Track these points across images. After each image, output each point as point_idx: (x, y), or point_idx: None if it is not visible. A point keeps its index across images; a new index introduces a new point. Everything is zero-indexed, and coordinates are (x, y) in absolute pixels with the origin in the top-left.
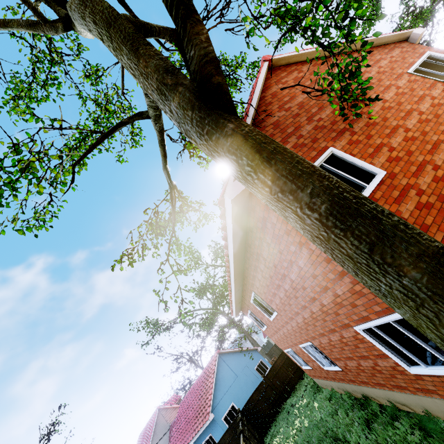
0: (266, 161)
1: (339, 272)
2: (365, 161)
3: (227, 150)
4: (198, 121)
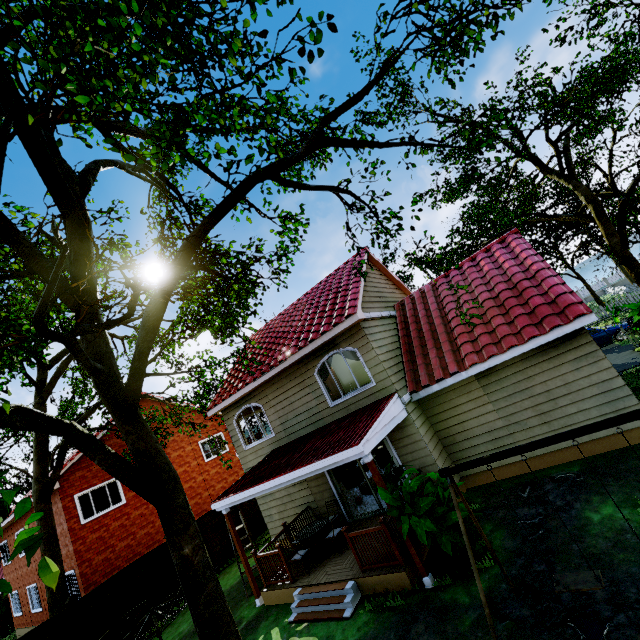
0: (43, 519)
1: (67, 543)
2: (125, 491)
3: (38, 510)
4: (38, 497)
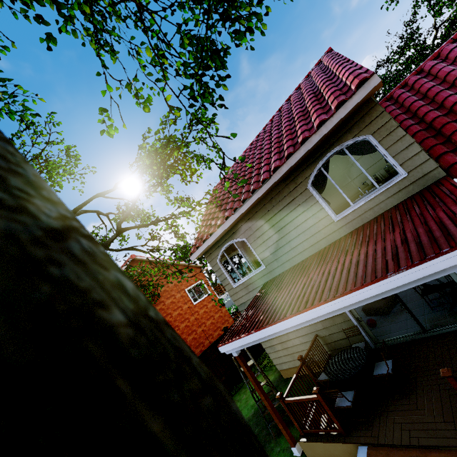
0: None
1: None
2: None
3: None
4: None
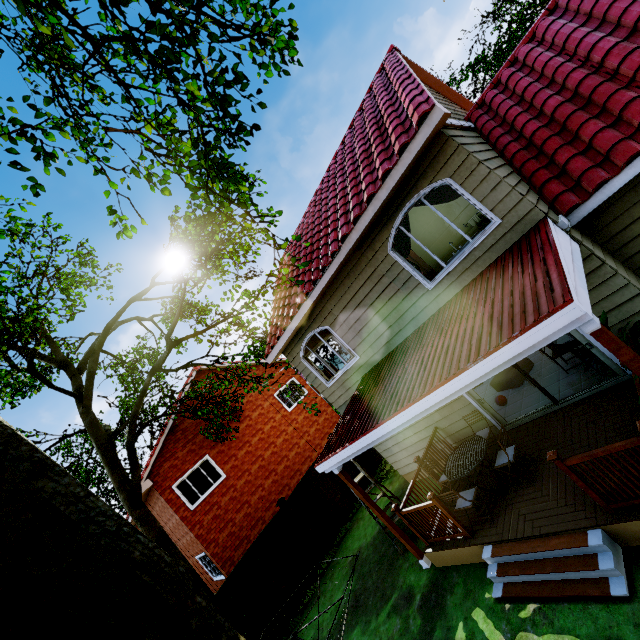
0: (144, 525)
1: (186, 531)
2: (220, 466)
3: (135, 518)
4: (129, 505)
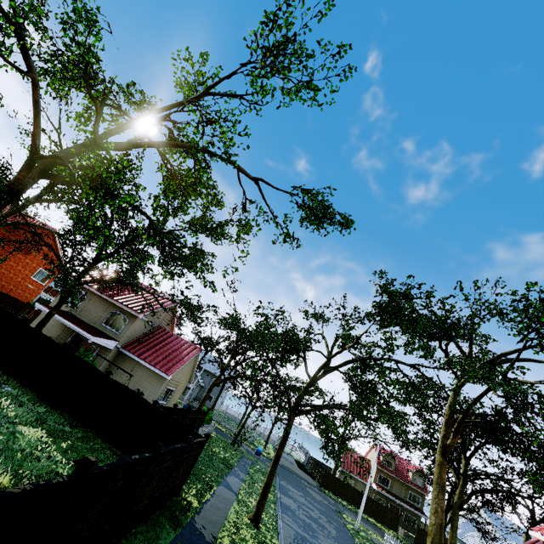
0: None
1: None
2: None
3: None
4: None
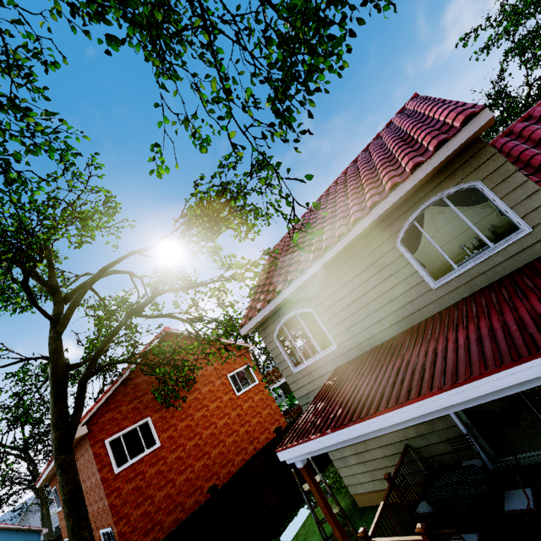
0: (64, 474)
1: (102, 496)
2: (158, 433)
3: (58, 463)
4: (57, 447)
